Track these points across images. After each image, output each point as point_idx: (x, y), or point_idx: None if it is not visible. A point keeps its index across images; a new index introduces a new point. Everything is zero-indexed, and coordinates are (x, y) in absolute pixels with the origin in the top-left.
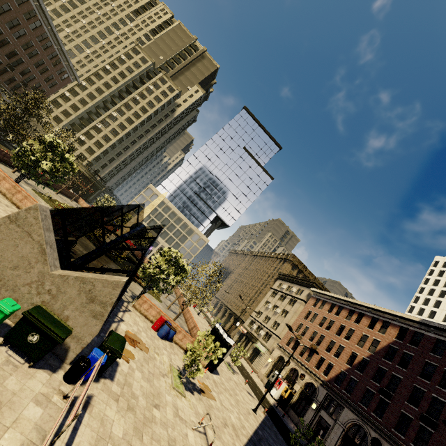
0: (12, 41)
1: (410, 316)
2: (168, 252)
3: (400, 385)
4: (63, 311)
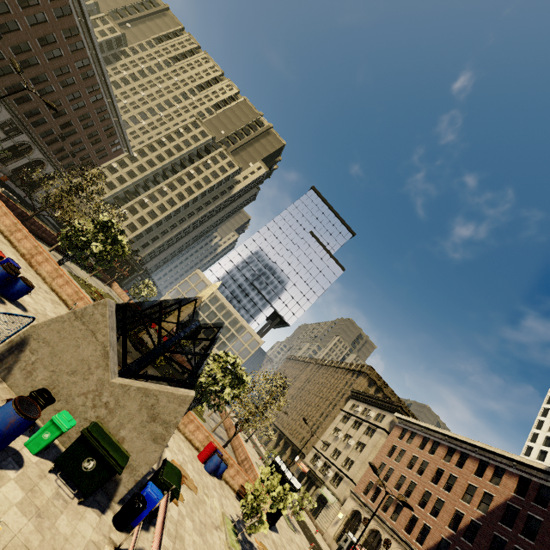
0: (70, 112)
1: (531, 461)
2: (224, 357)
3: None
4: (119, 430)
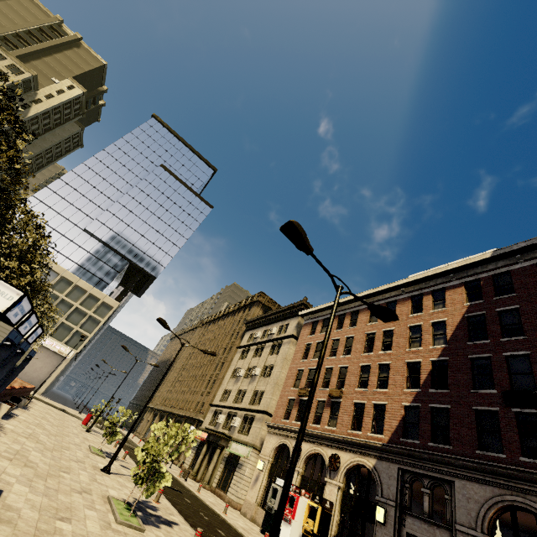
0: None
1: (471, 258)
2: None
3: (536, 368)
4: None
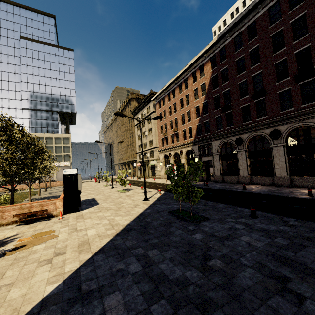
0: None
1: (210, 43)
2: None
3: (231, 94)
4: None
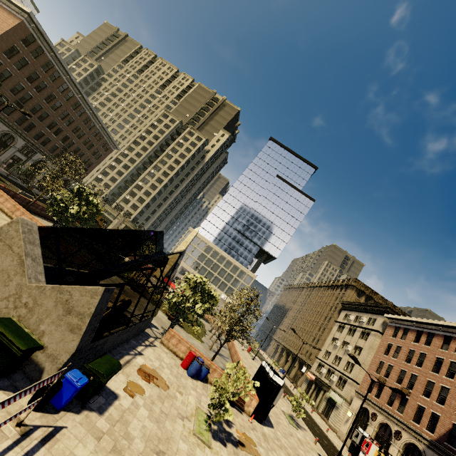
0: (65, 128)
1: None
2: (194, 279)
3: None
4: (38, 325)
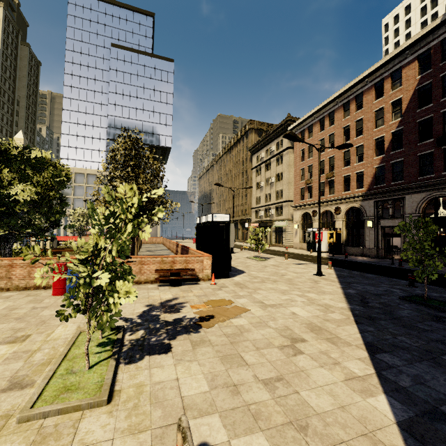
0: None
1: (423, 30)
2: None
3: None
4: None
